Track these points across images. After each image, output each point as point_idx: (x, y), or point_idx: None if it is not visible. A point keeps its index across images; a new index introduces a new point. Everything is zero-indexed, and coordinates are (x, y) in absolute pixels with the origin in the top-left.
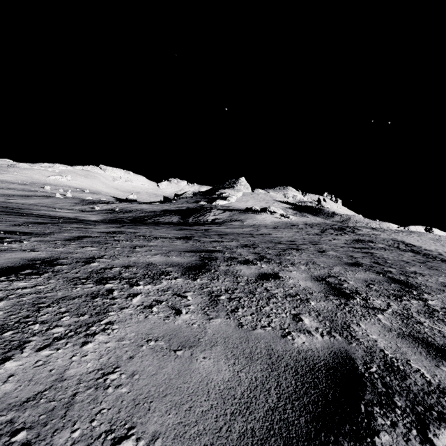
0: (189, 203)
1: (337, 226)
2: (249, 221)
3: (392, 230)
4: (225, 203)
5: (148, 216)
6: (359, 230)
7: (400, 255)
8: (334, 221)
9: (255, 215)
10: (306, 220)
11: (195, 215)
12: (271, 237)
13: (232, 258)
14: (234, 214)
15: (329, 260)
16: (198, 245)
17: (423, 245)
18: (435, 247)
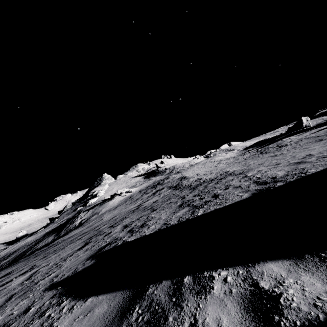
0: (69, 214)
1: (158, 182)
2: (103, 210)
3: (187, 167)
4: (96, 199)
5: (28, 248)
6: (168, 179)
7: (157, 197)
8: (166, 174)
9: (109, 202)
10: (143, 187)
11: (66, 226)
12: (94, 226)
13: (2, 284)
14: (95, 209)
15: (79, 243)
16: (0, 281)
17: (191, 174)
18: (196, 172)
